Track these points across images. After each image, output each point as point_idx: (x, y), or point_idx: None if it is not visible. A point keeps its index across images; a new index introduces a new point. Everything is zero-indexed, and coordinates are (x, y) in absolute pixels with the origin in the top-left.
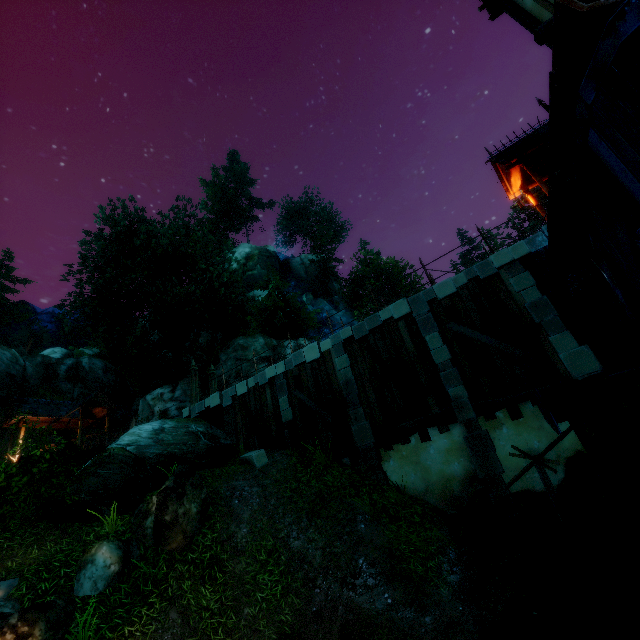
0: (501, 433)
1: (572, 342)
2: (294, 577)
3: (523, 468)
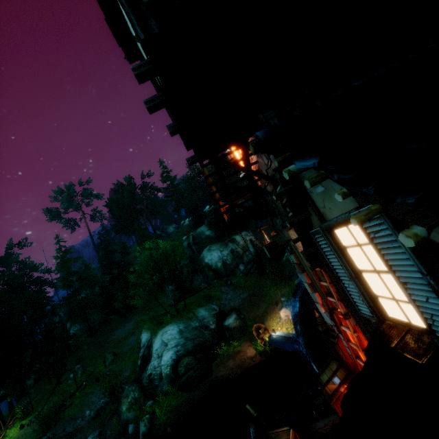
0: None
1: None
2: None
3: None
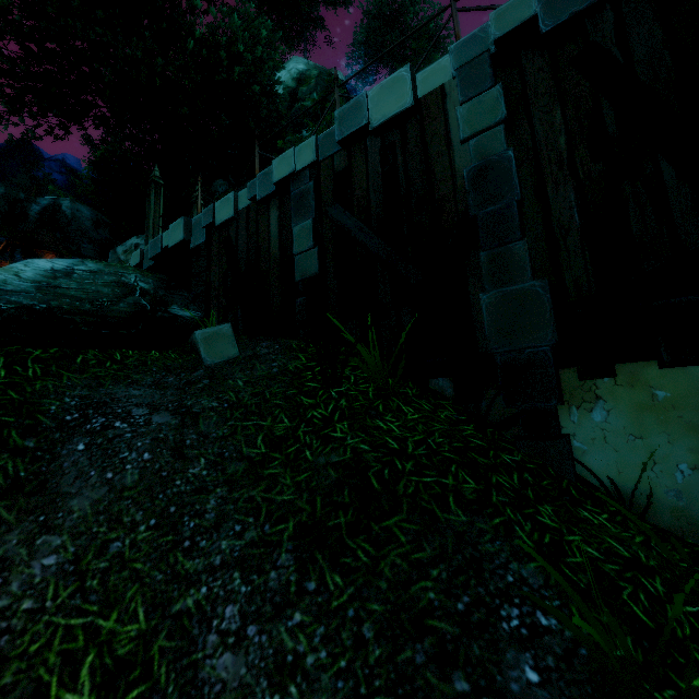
0: None
1: None
2: None
3: None
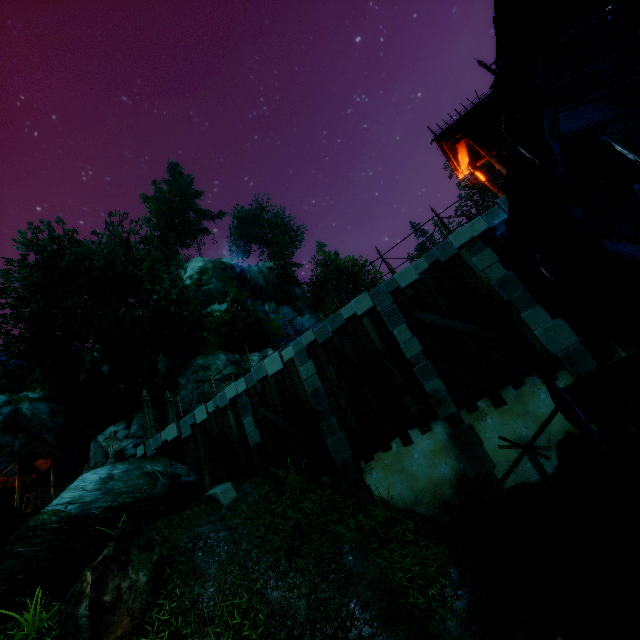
0: (486, 424)
1: (545, 316)
2: (276, 639)
3: (514, 460)
